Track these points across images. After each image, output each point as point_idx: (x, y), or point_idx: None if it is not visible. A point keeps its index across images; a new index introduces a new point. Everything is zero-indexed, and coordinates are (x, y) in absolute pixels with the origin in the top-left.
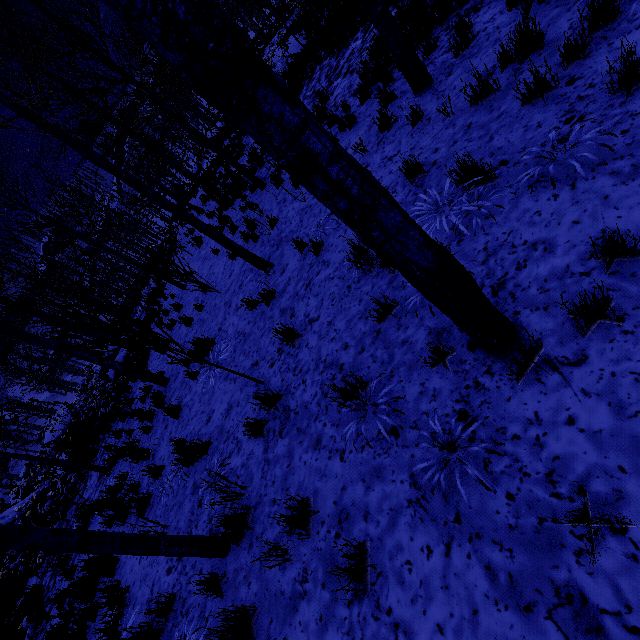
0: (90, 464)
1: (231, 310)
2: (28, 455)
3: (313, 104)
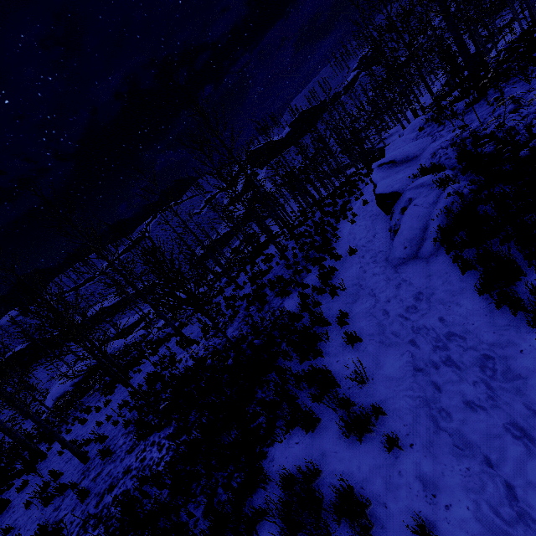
0: (63, 420)
1: (7, 514)
2: (45, 405)
3: (35, 532)
